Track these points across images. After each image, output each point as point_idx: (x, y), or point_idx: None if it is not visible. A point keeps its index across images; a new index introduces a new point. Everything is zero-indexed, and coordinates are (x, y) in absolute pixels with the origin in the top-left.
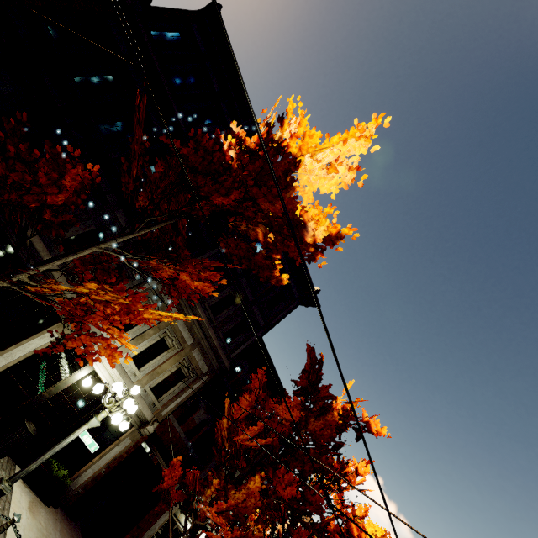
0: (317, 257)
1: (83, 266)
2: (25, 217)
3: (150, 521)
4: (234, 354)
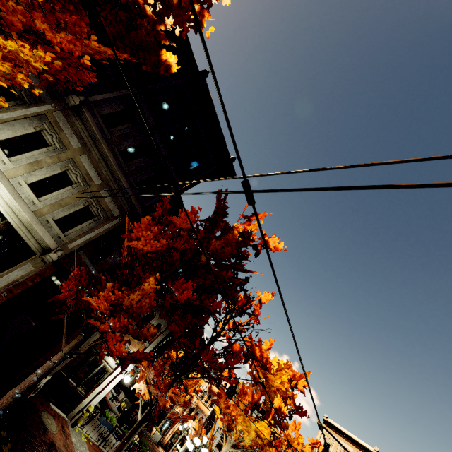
0: (204, 21)
1: None
2: None
3: None
4: (148, 204)
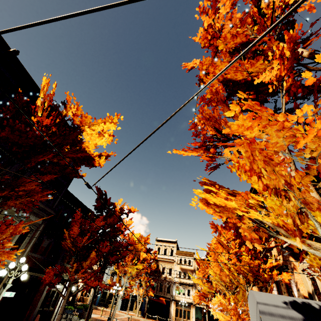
0: None
1: None
2: None
3: (37, 299)
4: (55, 205)
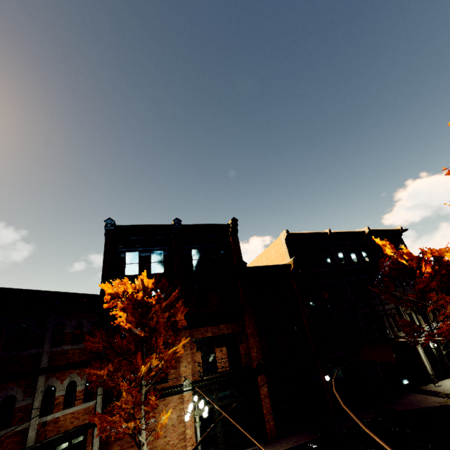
0: None
1: None
2: None
3: None
4: None
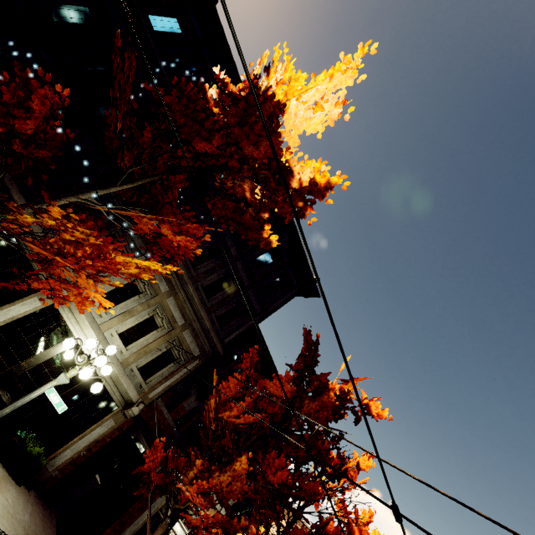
0: (306, 213)
1: (52, 200)
2: (13, 181)
3: (133, 515)
4: (228, 339)
